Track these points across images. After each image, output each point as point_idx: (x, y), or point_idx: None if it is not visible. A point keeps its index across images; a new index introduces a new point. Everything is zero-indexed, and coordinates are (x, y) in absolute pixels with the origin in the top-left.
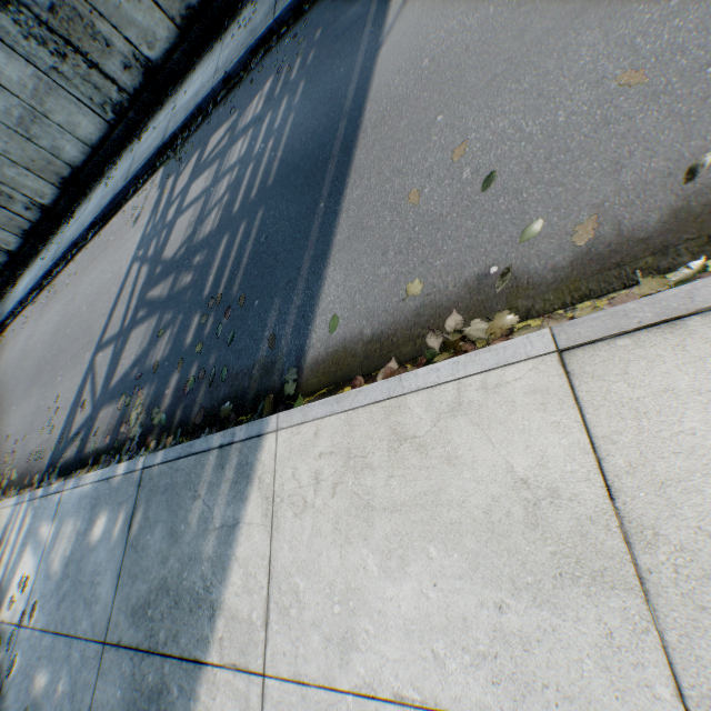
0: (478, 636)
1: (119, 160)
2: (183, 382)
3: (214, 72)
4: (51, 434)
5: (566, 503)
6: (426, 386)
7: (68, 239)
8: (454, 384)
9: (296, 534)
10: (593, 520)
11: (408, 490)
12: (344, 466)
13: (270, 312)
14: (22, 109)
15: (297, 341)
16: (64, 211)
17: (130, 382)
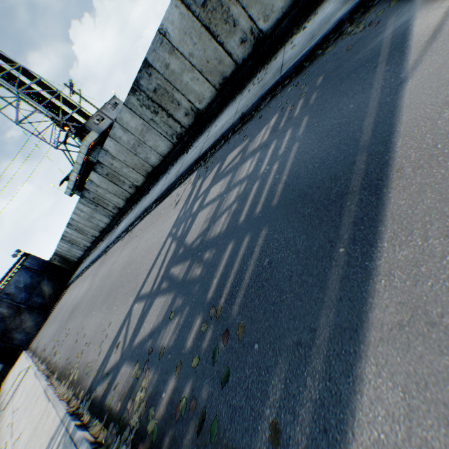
0: None
1: (175, 163)
2: (177, 397)
3: (235, 113)
4: (98, 356)
5: None
6: None
7: (143, 206)
8: None
9: None
10: None
11: None
12: None
13: (272, 376)
14: (134, 140)
15: None
16: (146, 189)
17: (144, 352)
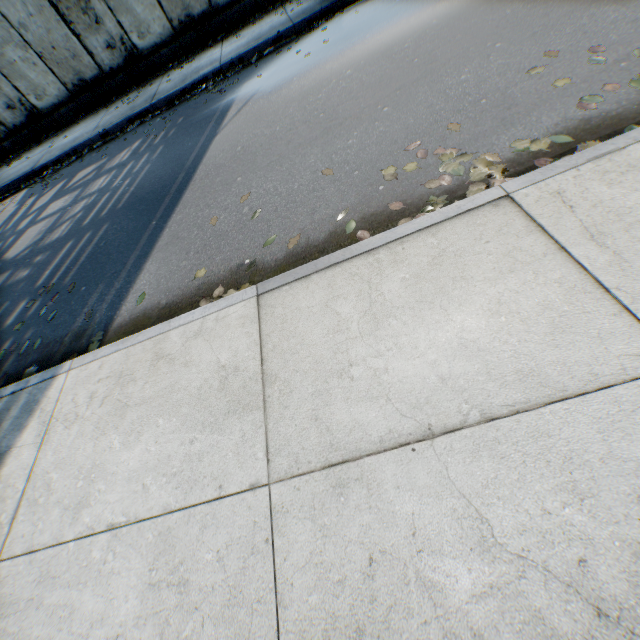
0: (175, 463)
1: None
2: None
3: (96, 128)
4: None
5: (241, 373)
6: (184, 323)
7: None
8: (201, 320)
9: (62, 442)
10: (252, 378)
11: (156, 388)
12: (116, 383)
13: (94, 294)
14: None
15: (110, 313)
16: None
17: None
